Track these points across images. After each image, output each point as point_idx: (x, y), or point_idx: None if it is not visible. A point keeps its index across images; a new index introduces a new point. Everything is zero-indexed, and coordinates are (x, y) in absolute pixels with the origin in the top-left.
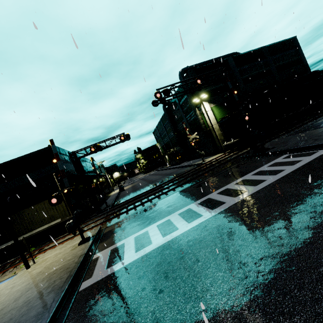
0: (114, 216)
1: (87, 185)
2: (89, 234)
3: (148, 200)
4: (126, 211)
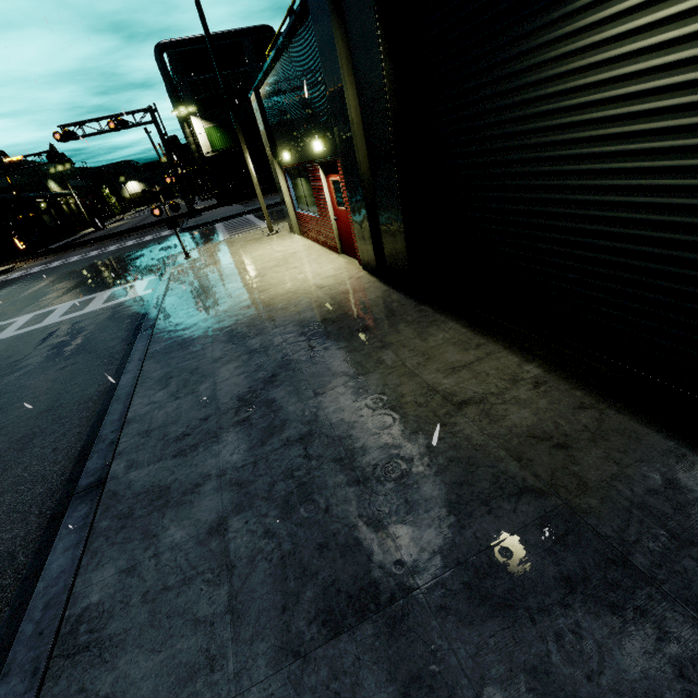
0: (32, 259)
1: (7, 218)
2: (1, 270)
3: (71, 248)
4: (45, 255)
